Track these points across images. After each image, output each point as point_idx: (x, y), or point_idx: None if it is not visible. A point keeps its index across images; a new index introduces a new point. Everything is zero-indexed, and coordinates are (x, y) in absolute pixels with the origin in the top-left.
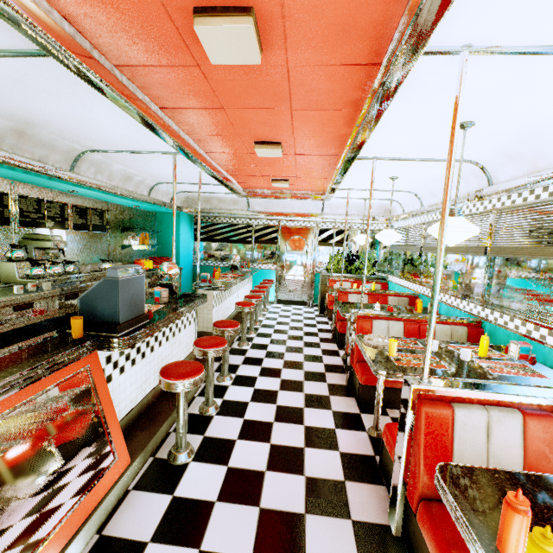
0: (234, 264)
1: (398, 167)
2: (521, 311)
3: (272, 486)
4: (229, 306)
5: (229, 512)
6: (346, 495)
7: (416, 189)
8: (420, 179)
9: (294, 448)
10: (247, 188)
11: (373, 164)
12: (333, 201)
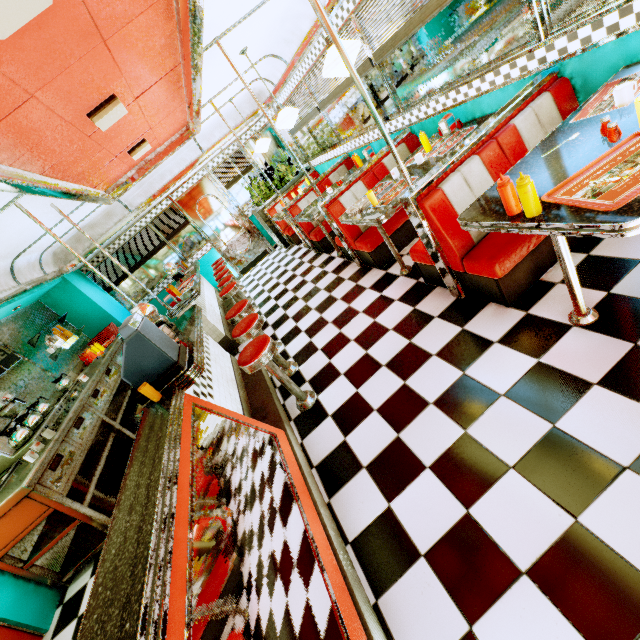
0: (175, 274)
1: (241, 33)
2: (429, 93)
3: (379, 352)
4: (212, 309)
5: (370, 385)
6: (422, 312)
7: (269, 49)
8: (266, 33)
9: (369, 327)
10: (108, 188)
11: (220, 48)
12: (203, 129)
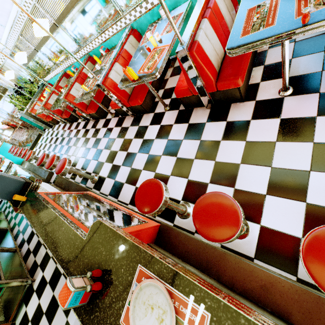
0: None
1: None
2: (90, 38)
3: (115, 148)
4: None
5: (116, 159)
6: (124, 127)
7: None
8: None
9: (108, 141)
10: None
11: None
12: None
